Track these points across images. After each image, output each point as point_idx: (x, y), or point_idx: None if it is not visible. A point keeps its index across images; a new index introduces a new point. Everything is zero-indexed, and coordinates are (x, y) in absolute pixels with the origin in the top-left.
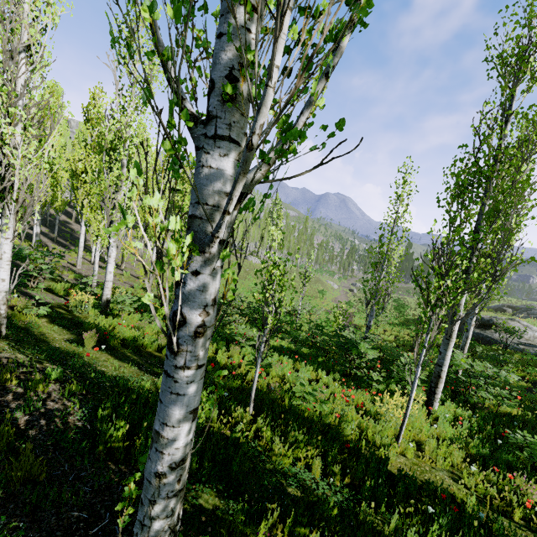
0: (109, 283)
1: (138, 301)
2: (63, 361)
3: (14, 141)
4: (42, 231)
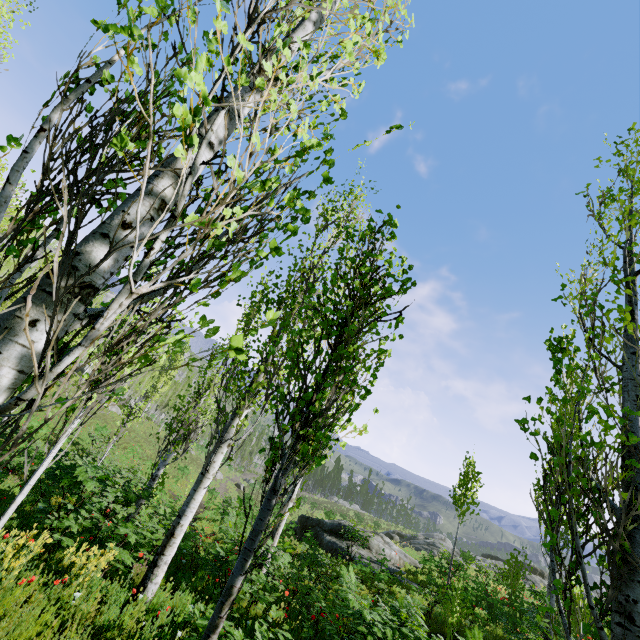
0: None
1: None
2: None
3: None
4: None
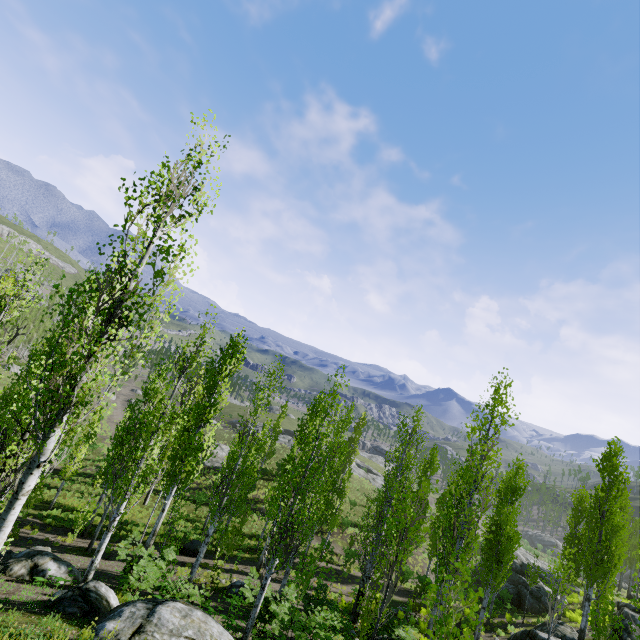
0: None
1: None
2: None
3: None
4: None
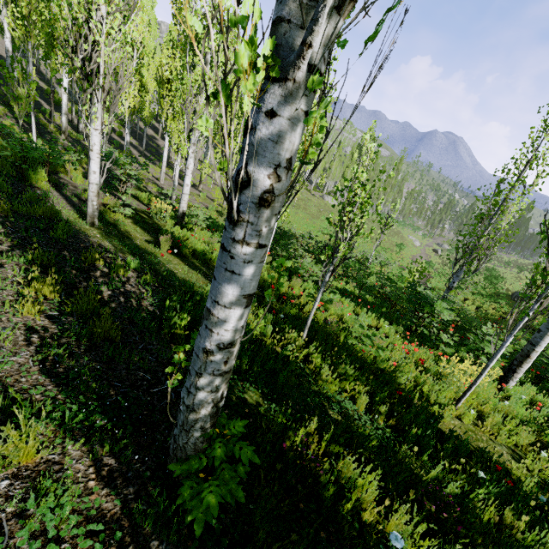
0: (185, 196)
1: (211, 222)
2: (142, 256)
3: (99, 15)
4: (132, 143)
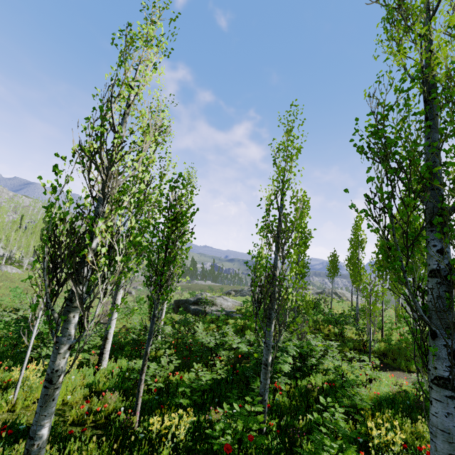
0: None
1: None
2: None
3: None
4: None
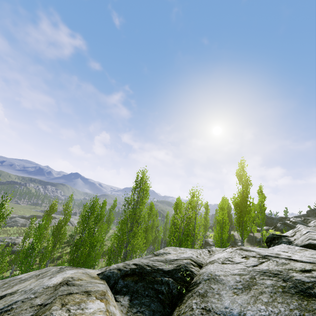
0: None
1: None
2: None
3: None
4: None
